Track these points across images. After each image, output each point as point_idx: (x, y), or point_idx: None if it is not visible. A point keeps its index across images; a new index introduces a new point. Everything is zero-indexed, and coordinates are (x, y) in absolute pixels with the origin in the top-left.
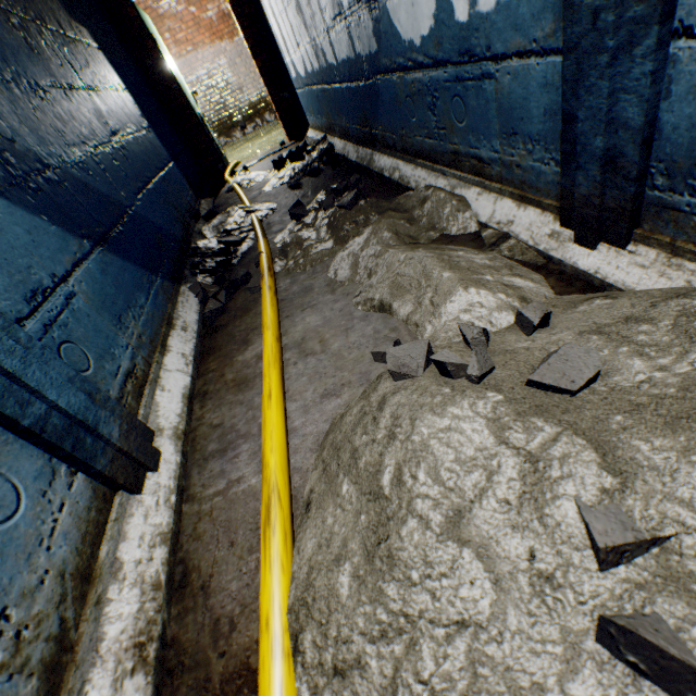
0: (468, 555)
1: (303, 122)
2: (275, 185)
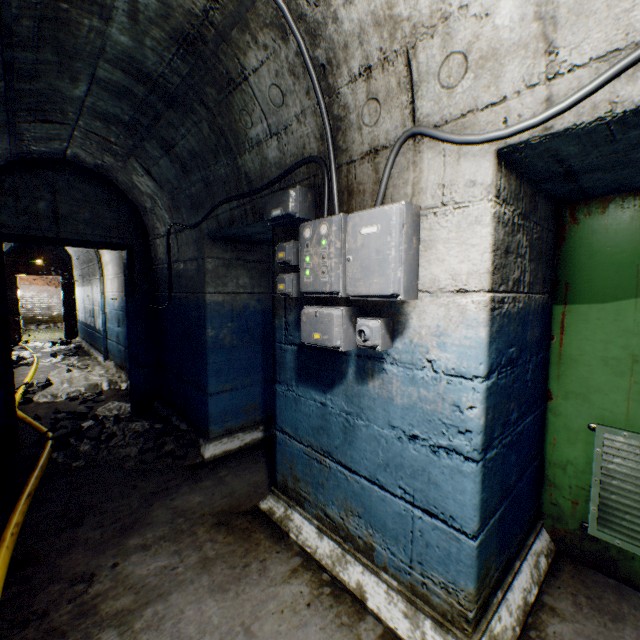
0: (59, 374)
1: (77, 334)
2: (49, 350)
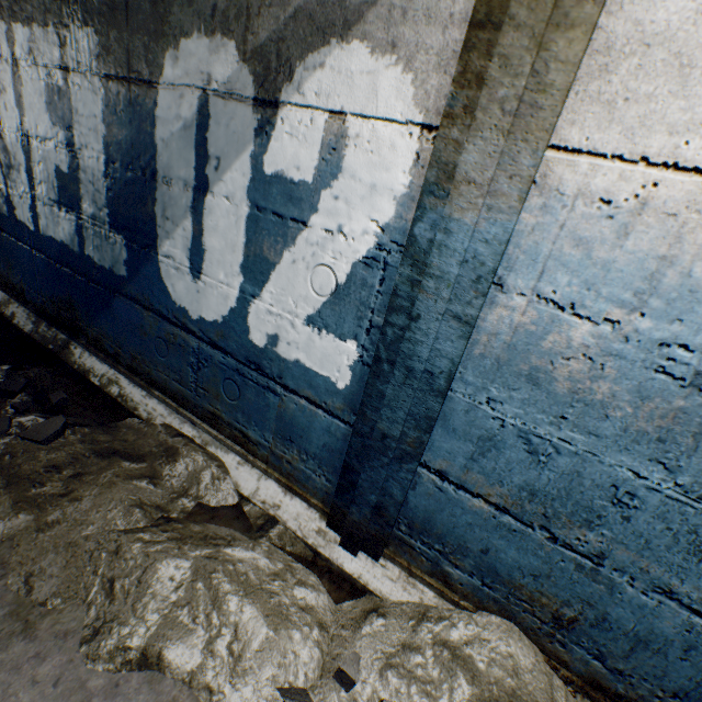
0: None
1: None
2: None
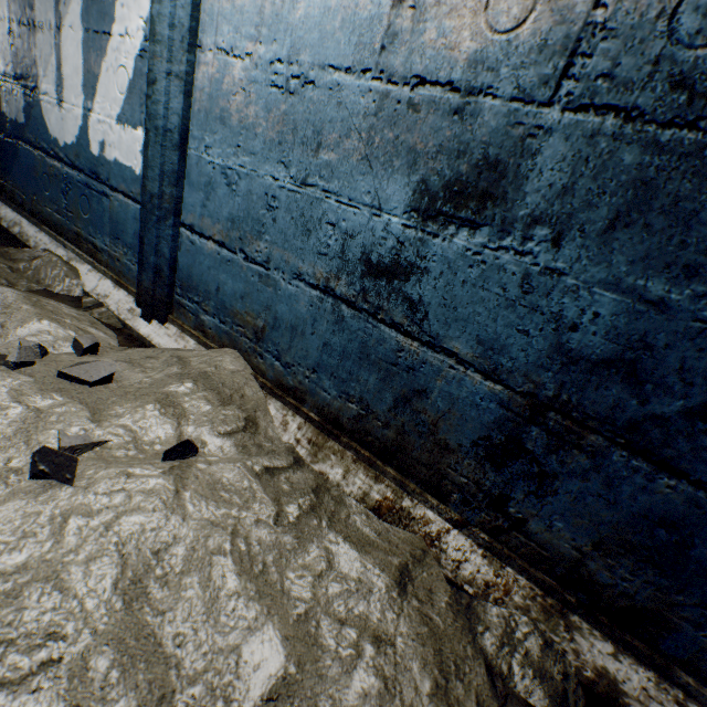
0: None
1: None
2: None
